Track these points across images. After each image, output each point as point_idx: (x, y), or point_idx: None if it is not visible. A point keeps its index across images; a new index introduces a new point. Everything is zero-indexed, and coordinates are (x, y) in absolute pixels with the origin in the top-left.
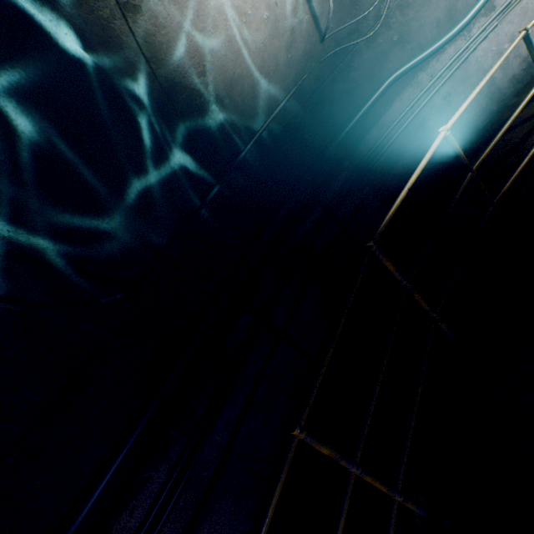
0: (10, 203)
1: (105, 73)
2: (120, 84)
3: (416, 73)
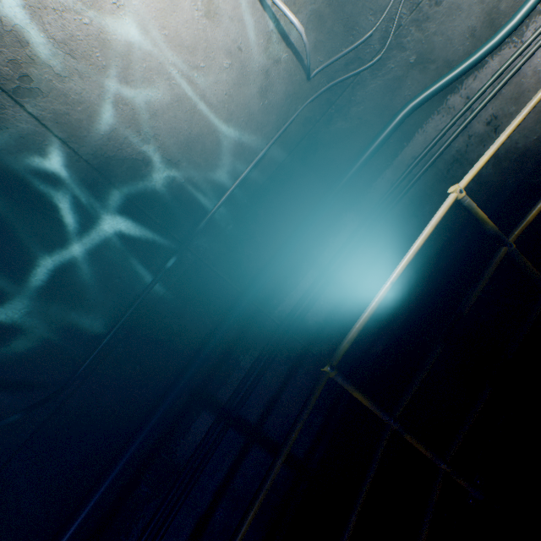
0: None
1: (0, 166)
2: (26, 174)
3: (445, 97)
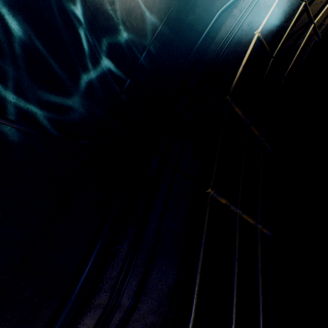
0: (11, 78)
1: None
2: (66, 4)
3: (232, 10)
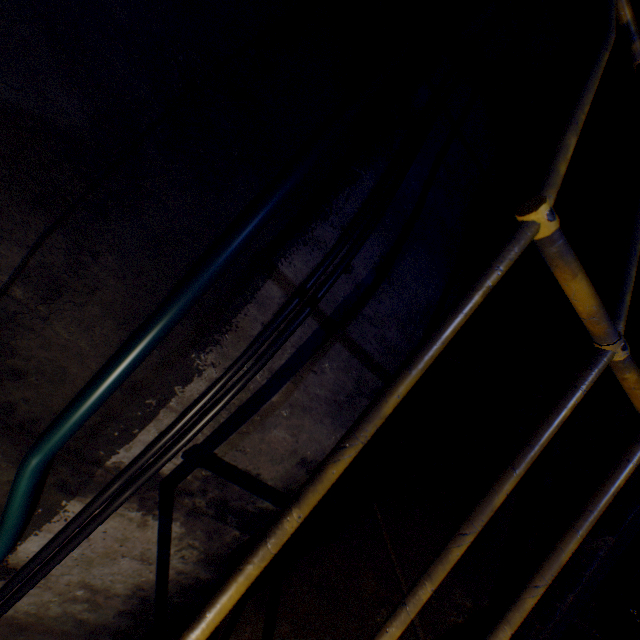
0: None
1: None
2: None
3: None
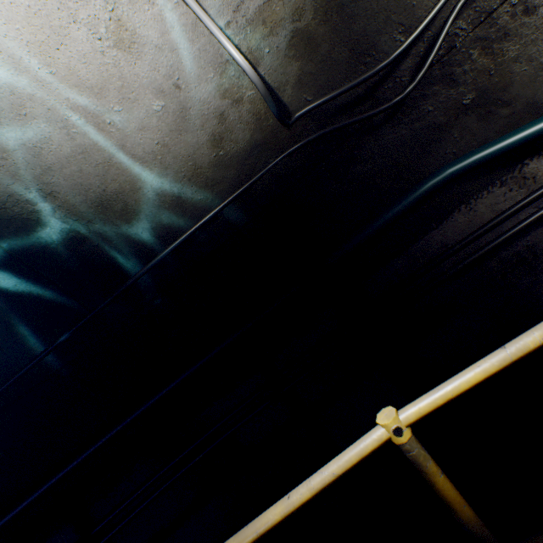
0: None
1: None
2: None
3: (521, 159)
